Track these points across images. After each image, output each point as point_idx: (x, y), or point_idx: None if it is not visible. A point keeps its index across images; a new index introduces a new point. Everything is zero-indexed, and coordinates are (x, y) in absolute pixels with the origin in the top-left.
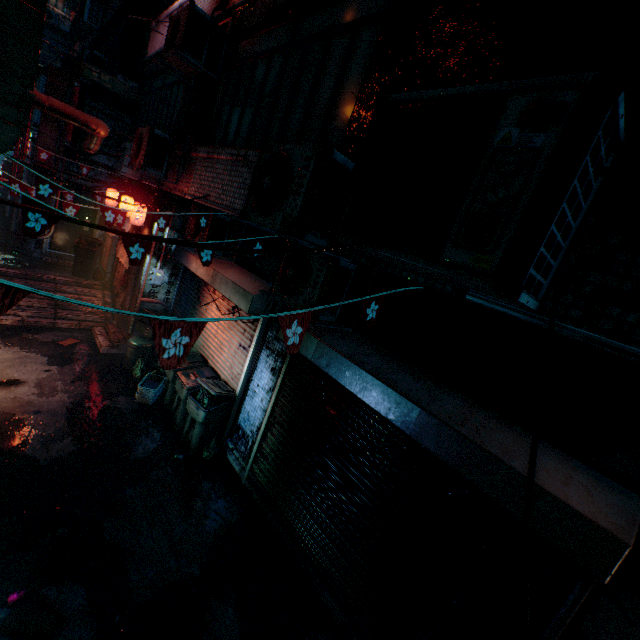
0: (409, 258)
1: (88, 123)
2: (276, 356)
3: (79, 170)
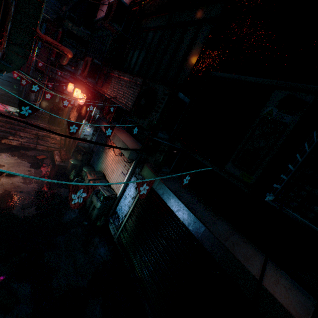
0: (208, 163)
1: (63, 50)
2: None
3: (57, 72)
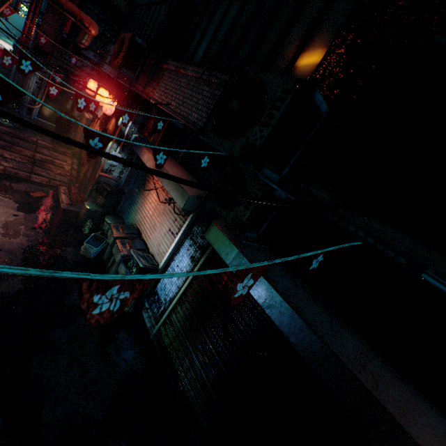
0: (410, 242)
1: (82, 20)
2: (197, 247)
3: (70, 59)
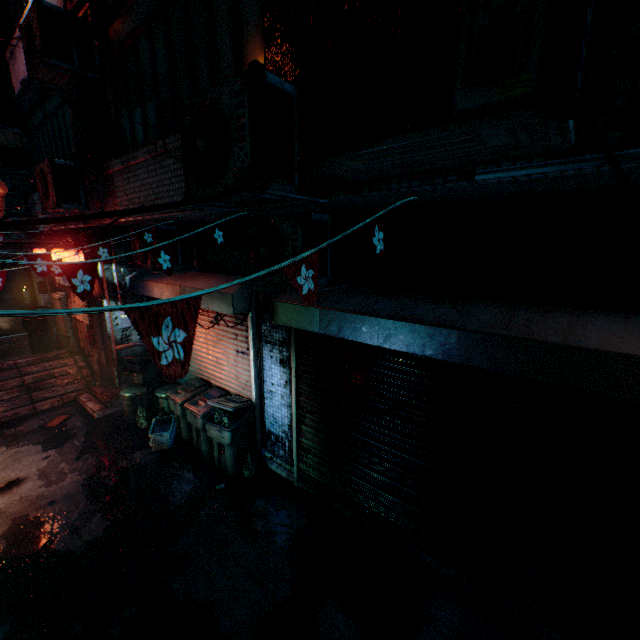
0: (411, 137)
1: None
2: (279, 347)
3: None
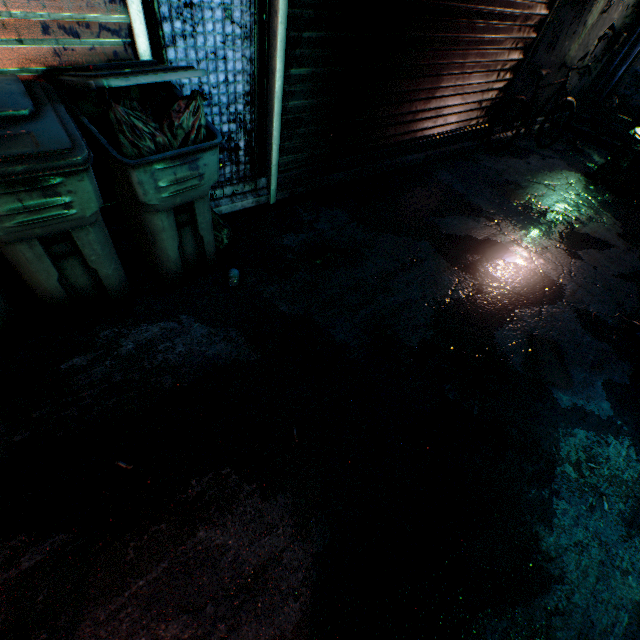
0: None
1: None
2: None
3: None
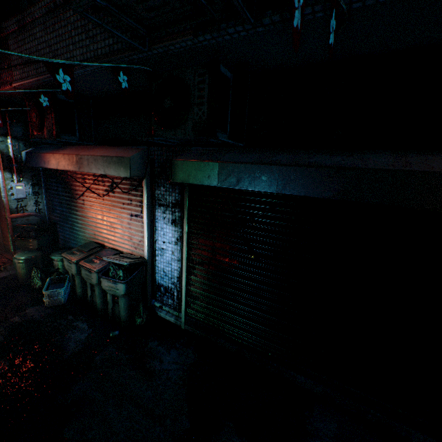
0: None
1: None
2: (172, 208)
3: None
